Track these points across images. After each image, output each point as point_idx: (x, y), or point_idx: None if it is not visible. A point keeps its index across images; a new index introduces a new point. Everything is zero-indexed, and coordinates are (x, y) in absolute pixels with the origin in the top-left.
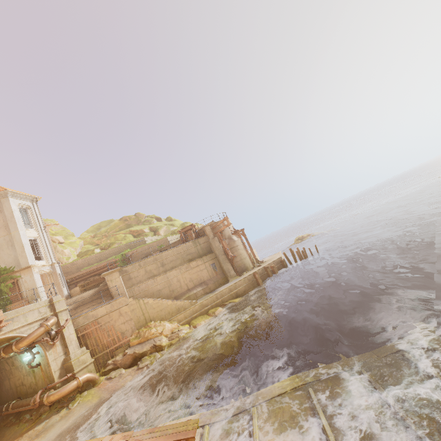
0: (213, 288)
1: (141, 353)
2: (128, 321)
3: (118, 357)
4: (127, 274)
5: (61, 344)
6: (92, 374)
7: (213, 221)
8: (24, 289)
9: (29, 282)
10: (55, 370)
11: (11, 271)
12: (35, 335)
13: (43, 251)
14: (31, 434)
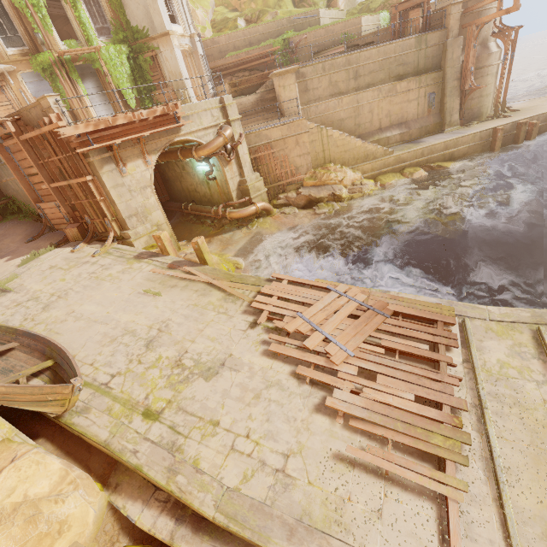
0: (416, 136)
1: (318, 199)
2: (304, 155)
3: (290, 195)
4: (304, 81)
5: (236, 163)
6: (267, 204)
7: None
8: (166, 71)
9: (170, 62)
10: (233, 189)
11: (145, 37)
12: (215, 146)
13: (176, 7)
14: (221, 239)
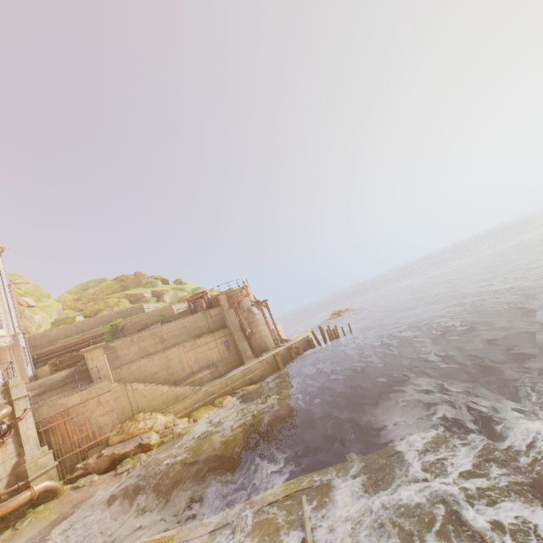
0: (224, 371)
1: (122, 454)
2: (109, 412)
3: (91, 460)
4: (115, 351)
5: (14, 443)
6: (53, 482)
7: (232, 288)
8: None
9: None
10: (2, 477)
11: None
12: None
13: (3, 317)
14: None
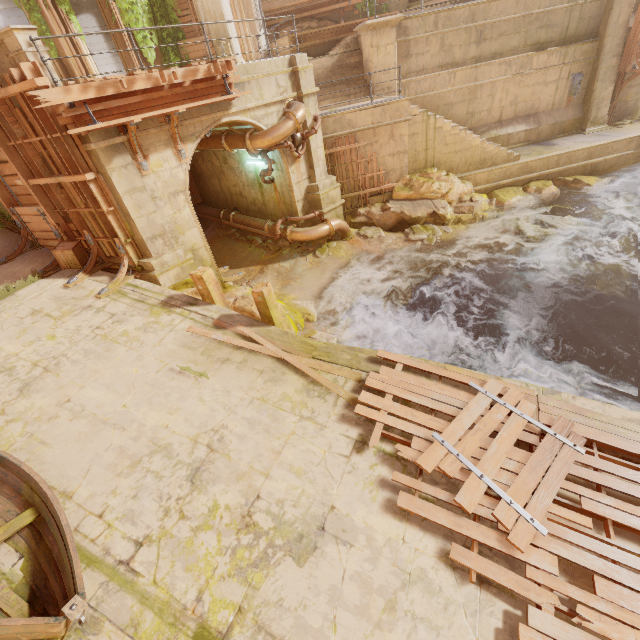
0: (546, 136)
1: (413, 219)
2: (400, 154)
3: (374, 210)
4: (406, 41)
5: (305, 161)
6: (344, 223)
7: None
8: (201, 9)
9: None
10: (298, 199)
11: None
12: (281, 134)
13: None
14: (278, 269)
